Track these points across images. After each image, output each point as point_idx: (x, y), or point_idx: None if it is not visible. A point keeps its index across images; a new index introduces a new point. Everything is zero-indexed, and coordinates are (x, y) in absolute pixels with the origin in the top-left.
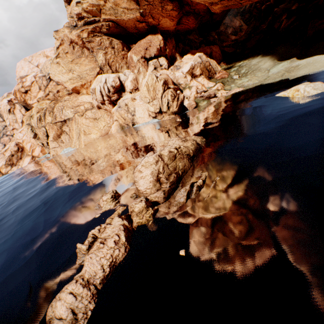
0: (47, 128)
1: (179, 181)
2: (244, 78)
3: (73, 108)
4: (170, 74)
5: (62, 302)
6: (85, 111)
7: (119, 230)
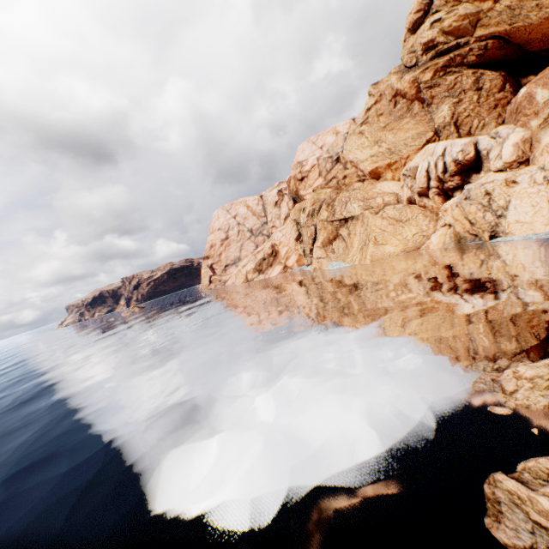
0: (318, 227)
1: None
2: None
3: (364, 200)
4: None
5: None
6: (382, 207)
7: None
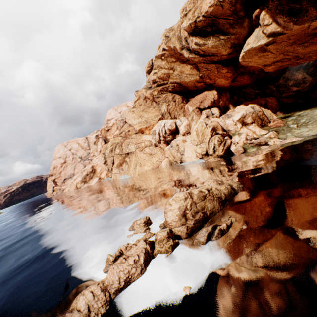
0: (114, 157)
1: (206, 222)
2: (304, 128)
3: (136, 144)
4: (221, 122)
5: (83, 297)
6: (144, 147)
7: (141, 251)
